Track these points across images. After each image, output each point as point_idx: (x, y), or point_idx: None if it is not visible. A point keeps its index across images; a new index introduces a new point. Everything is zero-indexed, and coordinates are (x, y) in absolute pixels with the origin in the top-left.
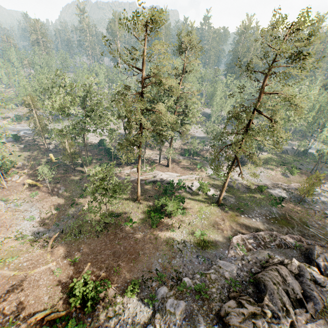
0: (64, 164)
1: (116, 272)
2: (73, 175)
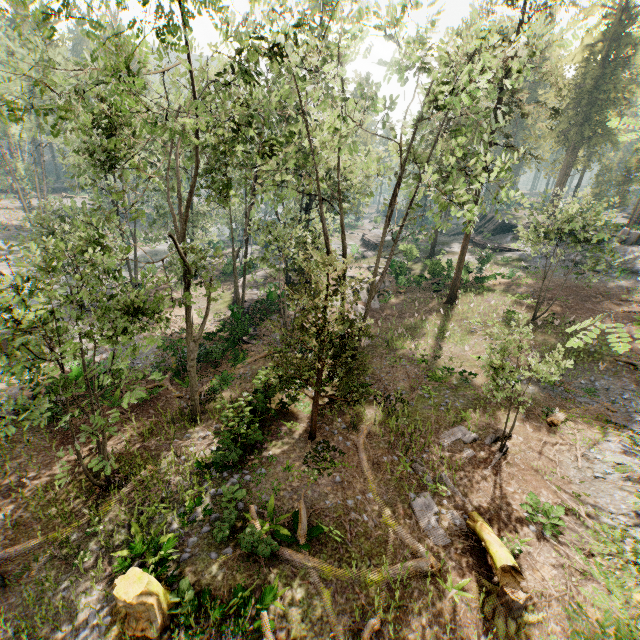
0: (239, 502)
1: (608, 294)
2: (356, 432)
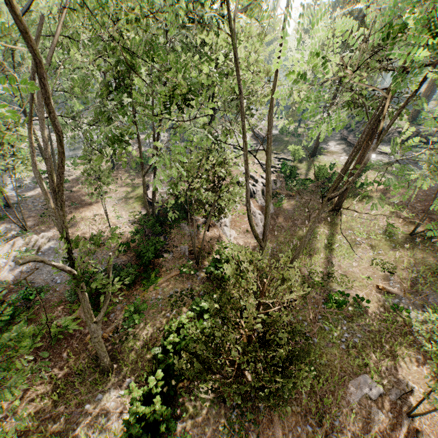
0: None
1: None
2: None
